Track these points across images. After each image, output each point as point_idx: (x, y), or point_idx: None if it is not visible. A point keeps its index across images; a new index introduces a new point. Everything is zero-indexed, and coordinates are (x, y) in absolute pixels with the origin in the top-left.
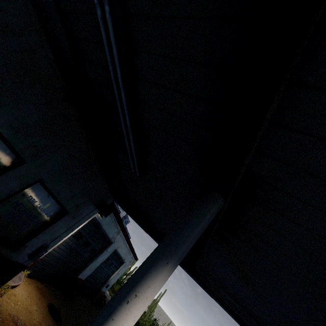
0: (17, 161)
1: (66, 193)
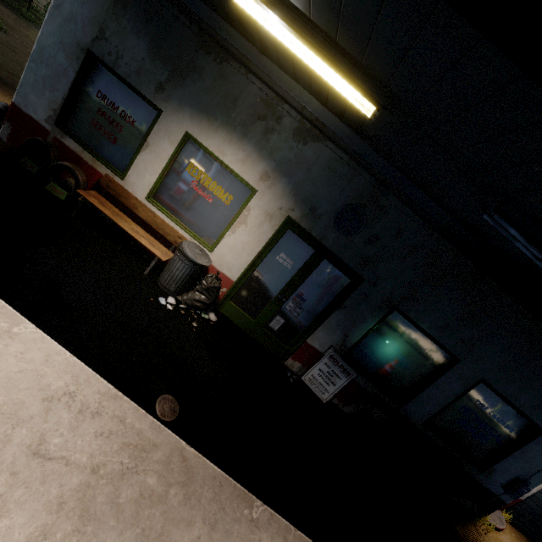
0: (450, 359)
1: (526, 397)
